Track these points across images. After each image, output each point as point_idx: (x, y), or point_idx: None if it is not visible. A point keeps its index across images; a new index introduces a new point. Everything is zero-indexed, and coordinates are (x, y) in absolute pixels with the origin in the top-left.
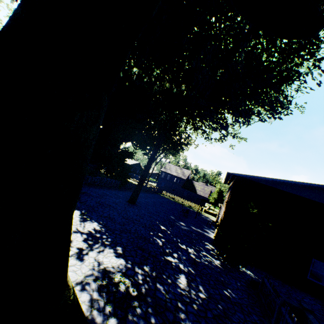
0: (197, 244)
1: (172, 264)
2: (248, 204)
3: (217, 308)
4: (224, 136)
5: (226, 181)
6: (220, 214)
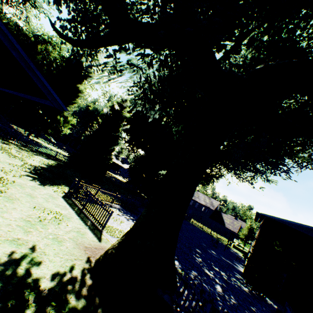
0: (227, 270)
1: (210, 276)
2: (274, 242)
3: (244, 311)
4: (254, 178)
5: (256, 219)
6: (250, 250)
